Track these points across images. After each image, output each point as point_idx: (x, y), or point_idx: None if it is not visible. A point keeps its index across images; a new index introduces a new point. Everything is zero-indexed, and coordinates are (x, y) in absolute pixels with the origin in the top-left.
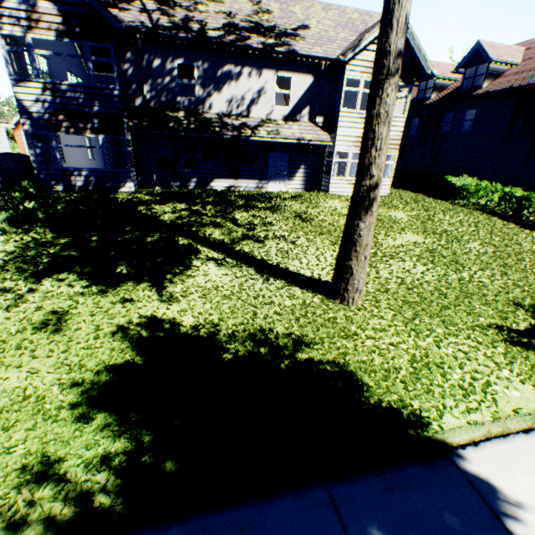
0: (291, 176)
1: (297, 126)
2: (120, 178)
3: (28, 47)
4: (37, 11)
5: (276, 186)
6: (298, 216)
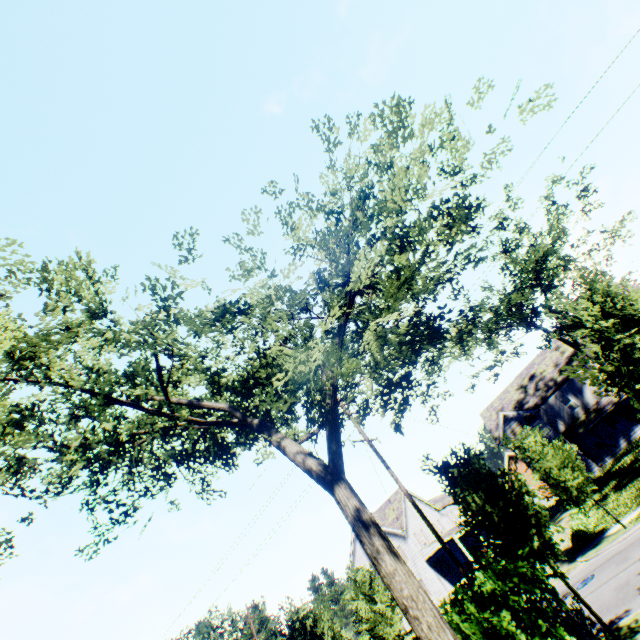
0: None
1: None
2: (588, 467)
3: None
4: (512, 429)
5: None
6: None
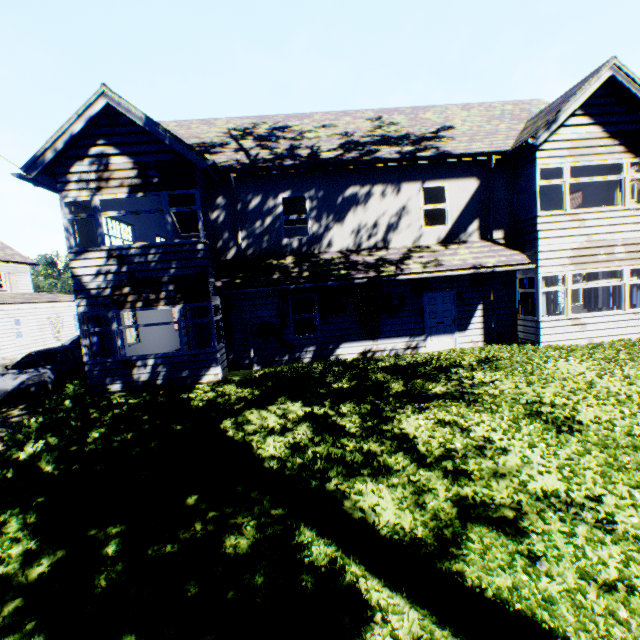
0: (462, 324)
1: (464, 249)
2: (202, 362)
3: (95, 210)
4: (109, 169)
5: (439, 342)
6: (535, 414)
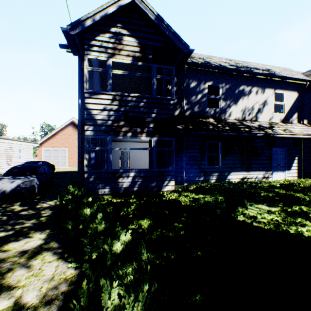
0: (288, 166)
1: (295, 126)
2: (164, 176)
3: (108, 67)
4: (121, 43)
5: (277, 175)
6: None
